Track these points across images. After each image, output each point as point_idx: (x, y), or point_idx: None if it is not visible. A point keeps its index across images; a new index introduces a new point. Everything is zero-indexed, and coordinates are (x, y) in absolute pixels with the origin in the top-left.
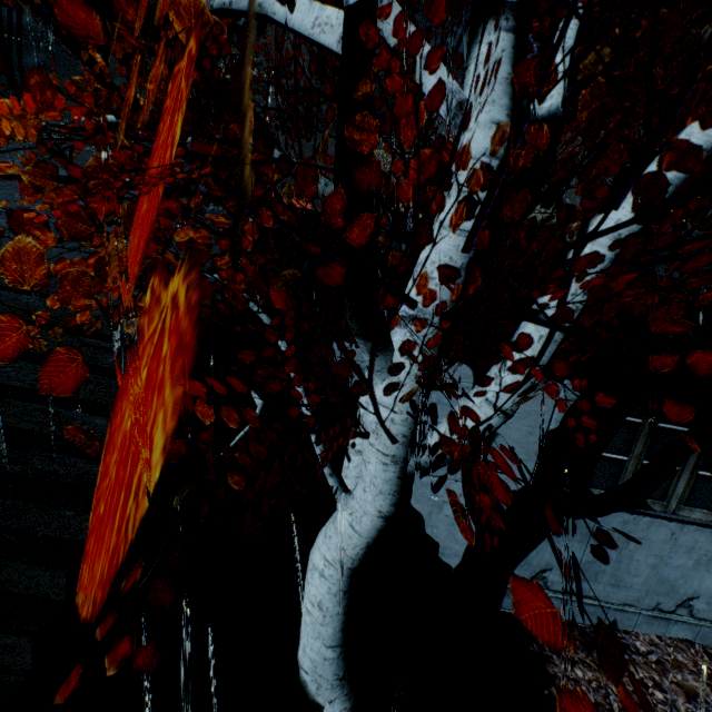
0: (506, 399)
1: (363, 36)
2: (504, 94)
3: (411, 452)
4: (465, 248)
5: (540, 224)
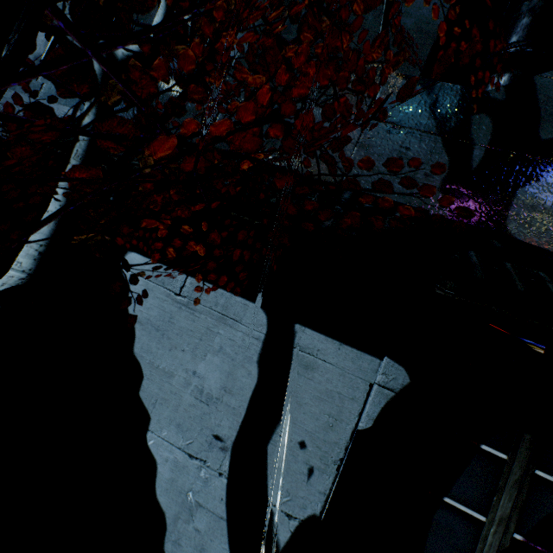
0: None
1: None
2: None
3: None
4: None
5: (366, 162)
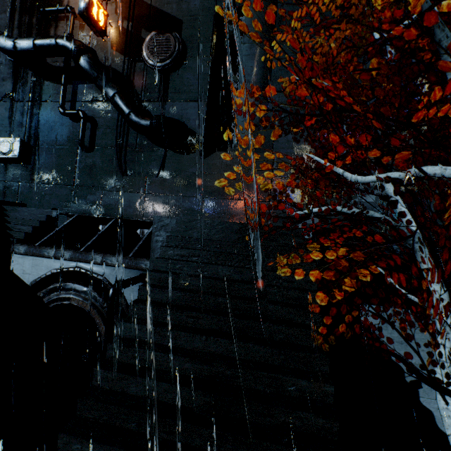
0: None
1: None
2: None
3: None
4: None
5: None
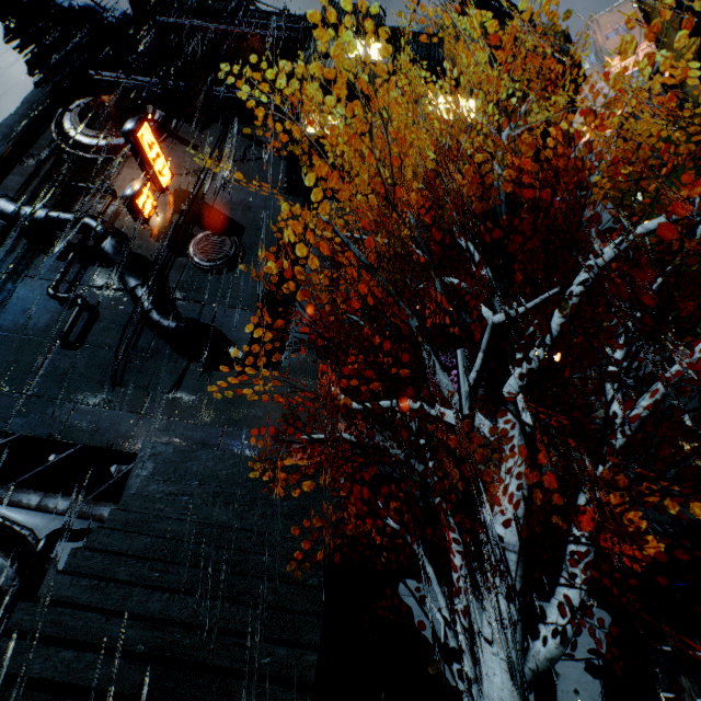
0: (578, 599)
1: (470, 423)
2: (519, 434)
3: (523, 658)
4: (522, 504)
5: None
